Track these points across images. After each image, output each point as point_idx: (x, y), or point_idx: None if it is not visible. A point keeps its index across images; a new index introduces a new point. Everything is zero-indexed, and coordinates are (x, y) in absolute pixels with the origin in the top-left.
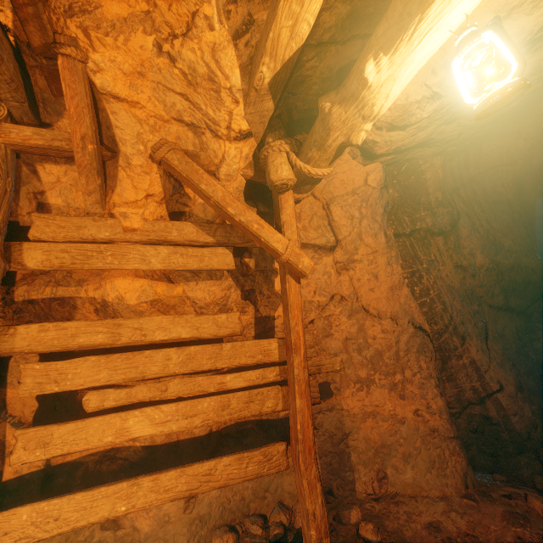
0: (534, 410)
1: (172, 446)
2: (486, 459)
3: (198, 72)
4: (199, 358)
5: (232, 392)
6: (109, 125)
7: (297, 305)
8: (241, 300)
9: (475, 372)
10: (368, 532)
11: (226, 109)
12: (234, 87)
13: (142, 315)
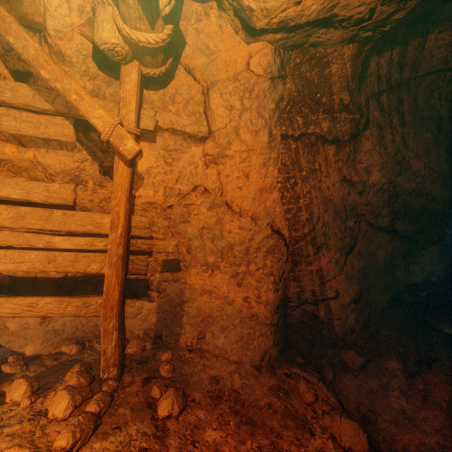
0: (360, 320)
1: (31, 280)
2: (305, 344)
3: None
4: (29, 218)
5: (89, 251)
6: None
7: (122, 187)
8: (99, 175)
9: (319, 279)
10: (163, 370)
11: None
12: None
13: None
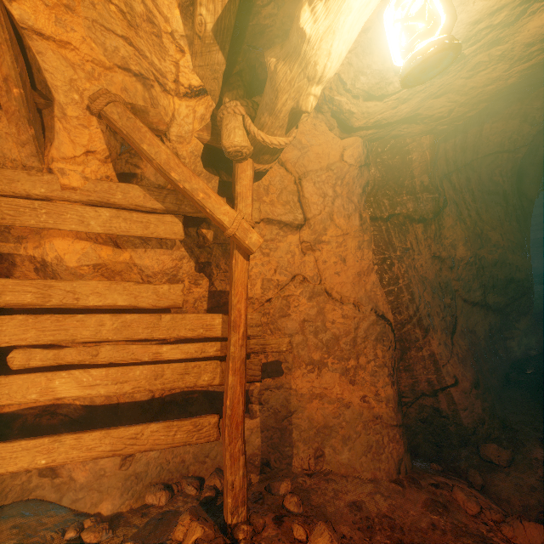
0: (486, 407)
1: (112, 408)
2: (430, 448)
3: (135, 11)
4: (135, 327)
5: (179, 362)
6: (39, 68)
7: (242, 282)
8: (195, 272)
9: (433, 365)
10: (291, 504)
11: (171, 58)
12: (176, 32)
13: (82, 278)
